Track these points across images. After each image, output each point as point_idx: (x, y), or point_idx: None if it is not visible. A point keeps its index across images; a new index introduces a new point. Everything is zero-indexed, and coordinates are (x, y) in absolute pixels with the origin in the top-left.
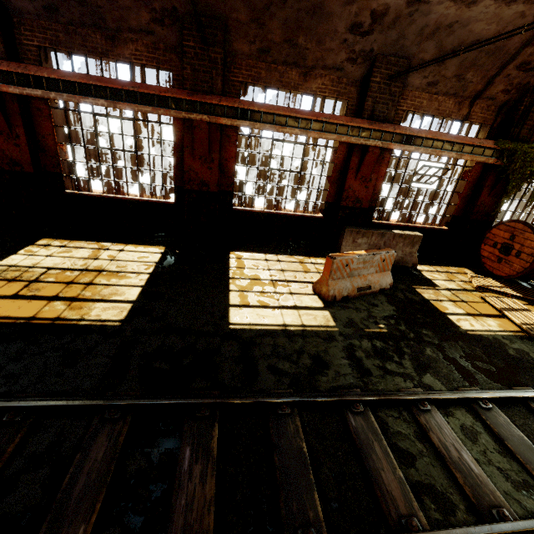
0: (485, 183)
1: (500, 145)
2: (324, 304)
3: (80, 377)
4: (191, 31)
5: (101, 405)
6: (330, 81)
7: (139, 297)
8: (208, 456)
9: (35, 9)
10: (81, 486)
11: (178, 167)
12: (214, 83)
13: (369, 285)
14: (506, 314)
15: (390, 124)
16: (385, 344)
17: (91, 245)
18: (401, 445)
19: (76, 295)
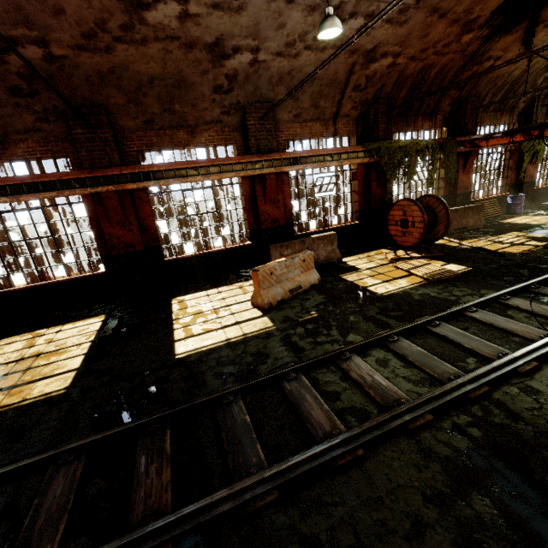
0: (370, 178)
1: (367, 147)
2: (262, 312)
3: (29, 445)
4: (76, 121)
5: (53, 454)
6: (215, 132)
7: (83, 363)
8: (162, 455)
9: None
10: (42, 520)
11: (99, 238)
12: (111, 158)
13: (299, 285)
14: (412, 272)
15: (275, 153)
16: (316, 325)
17: (24, 337)
18: (329, 389)
19: (14, 383)
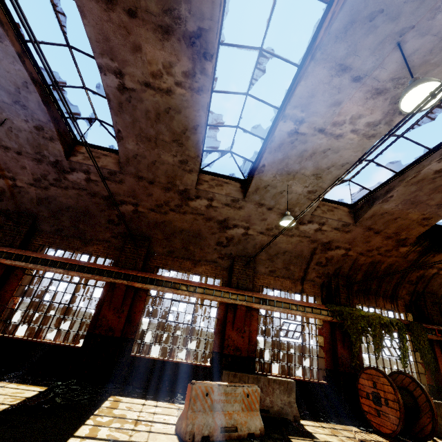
0: (336, 337)
1: (329, 307)
2: None
3: None
4: (131, 241)
5: None
6: (210, 267)
7: None
8: None
9: (51, 230)
10: None
11: (96, 316)
12: (137, 265)
13: (235, 426)
14: None
15: (250, 291)
16: None
17: None
18: None
19: None
